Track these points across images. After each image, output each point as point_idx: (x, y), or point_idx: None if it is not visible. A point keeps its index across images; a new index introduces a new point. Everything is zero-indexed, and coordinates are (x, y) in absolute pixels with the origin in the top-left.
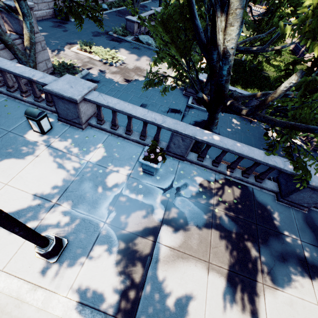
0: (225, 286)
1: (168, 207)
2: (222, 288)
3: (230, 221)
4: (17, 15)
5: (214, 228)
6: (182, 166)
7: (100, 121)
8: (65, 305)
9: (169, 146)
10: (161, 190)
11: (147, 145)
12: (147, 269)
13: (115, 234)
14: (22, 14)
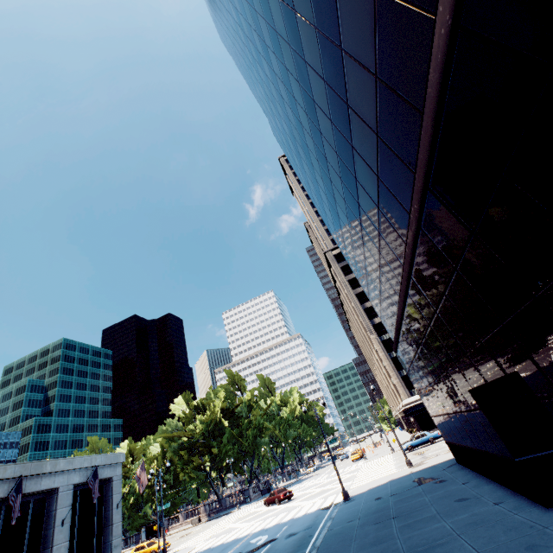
0: None
1: None
2: None
3: None
4: None
5: None
6: None
7: None
8: None
9: None
10: None
11: None
12: None
13: None
14: None
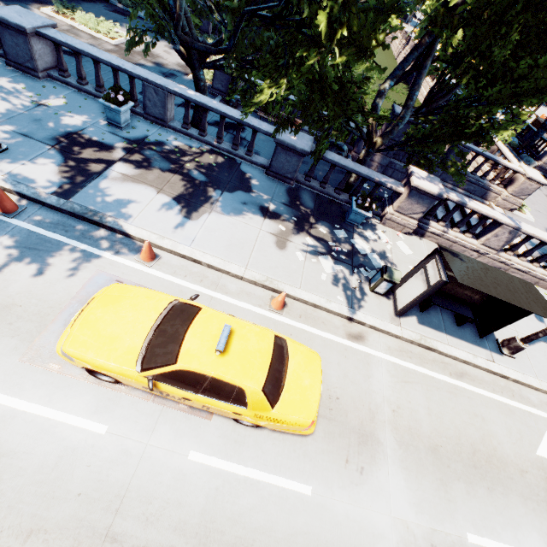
0: (171, 203)
1: (131, 152)
2: (168, 203)
3: (200, 174)
4: None
5: (179, 174)
6: (163, 131)
7: (63, 73)
8: (0, 179)
9: (145, 105)
10: (128, 141)
11: None
12: (92, 180)
13: (63, 155)
14: None
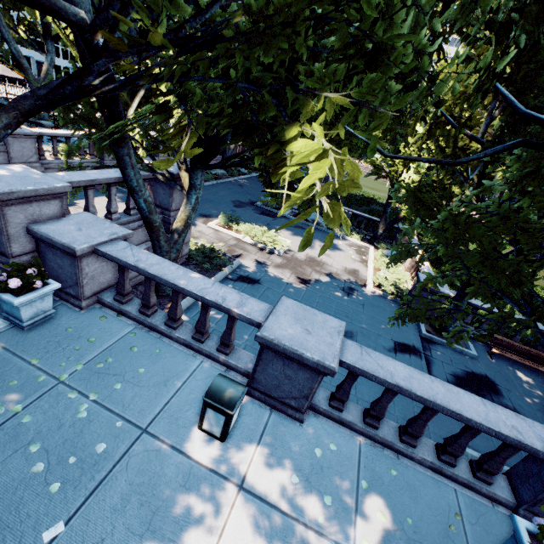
0: None
1: None
2: None
3: None
4: (179, 185)
5: None
6: None
7: (339, 403)
8: None
9: (540, 500)
10: None
11: (461, 480)
12: None
13: None
14: (189, 186)
